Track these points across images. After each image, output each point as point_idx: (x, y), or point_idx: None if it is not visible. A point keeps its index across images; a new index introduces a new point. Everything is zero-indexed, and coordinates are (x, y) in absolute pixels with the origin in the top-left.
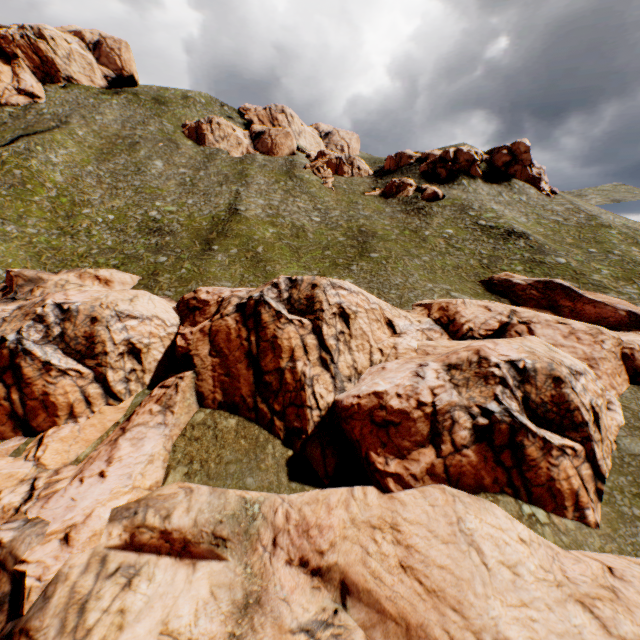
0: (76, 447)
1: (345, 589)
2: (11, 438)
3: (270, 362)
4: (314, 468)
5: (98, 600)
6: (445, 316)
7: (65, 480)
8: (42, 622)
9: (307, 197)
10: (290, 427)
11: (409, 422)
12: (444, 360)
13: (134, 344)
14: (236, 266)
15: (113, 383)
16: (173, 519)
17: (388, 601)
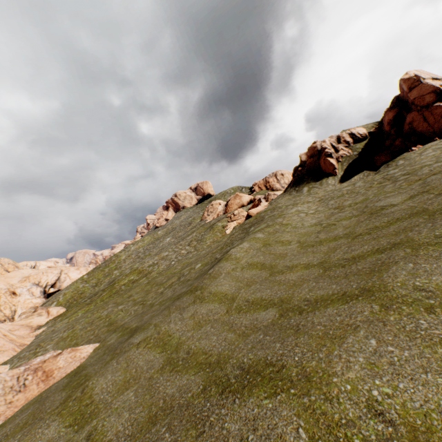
0: None
1: None
2: None
3: None
4: None
5: None
6: None
7: None
8: None
9: (196, 243)
10: None
11: None
12: None
13: None
14: (80, 307)
15: None
16: None
17: None
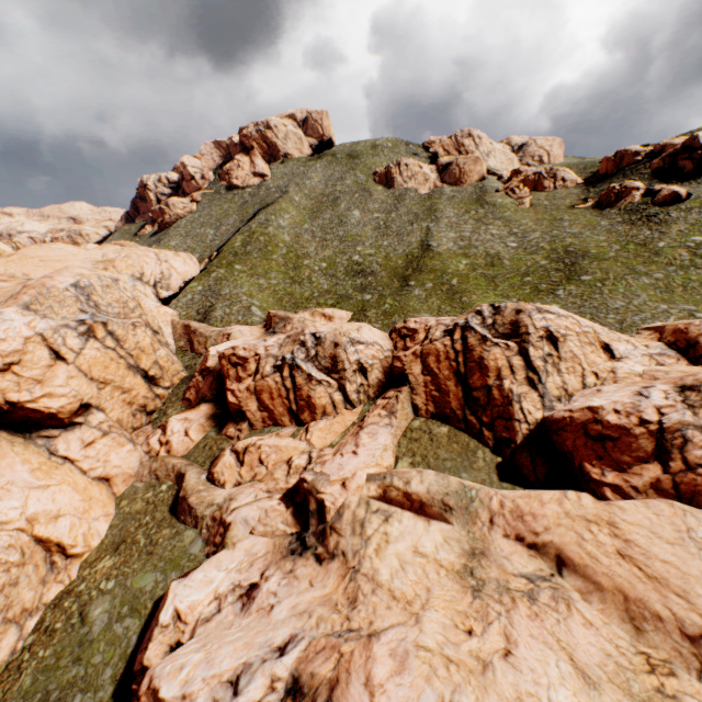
0: (329, 436)
1: (560, 562)
2: (288, 426)
3: (477, 380)
4: (523, 474)
5: (370, 523)
6: (683, 339)
7: (328, 455)
8: (341, 526)
9: (500, 222)
10: (498, 437)
11: (629, 438)
12: (676, 382)
13: (362, 364)
14: (432, 299)
15: (349, 393)
16: (412, 485)
17: (604, 576)
